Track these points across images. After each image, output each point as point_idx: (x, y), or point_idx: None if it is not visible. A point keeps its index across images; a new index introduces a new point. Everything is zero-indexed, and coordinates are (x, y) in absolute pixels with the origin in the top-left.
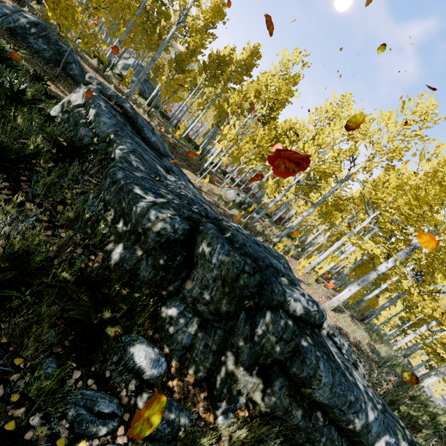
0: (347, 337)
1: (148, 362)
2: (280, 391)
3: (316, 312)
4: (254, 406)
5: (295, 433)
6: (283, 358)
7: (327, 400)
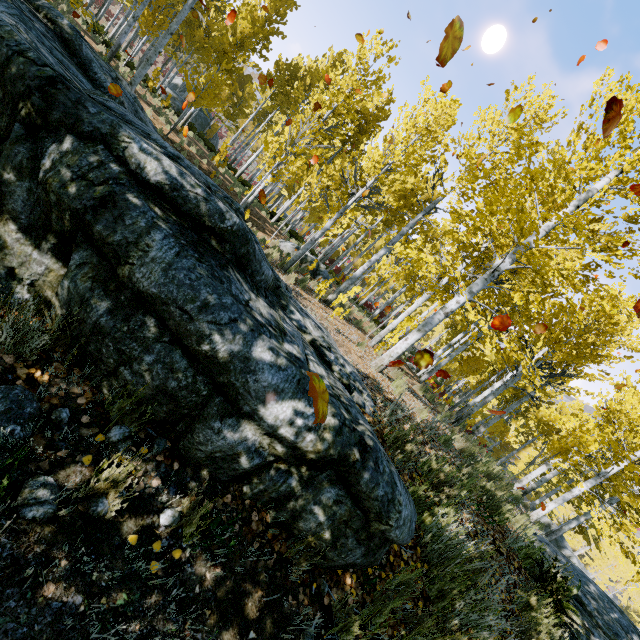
0: (379, 389)
1: None
2: (78, 270)
3: (199, 197)
4: (50, 313)
5: (99, 344)
6: (81, 207)
7: (156, 287)
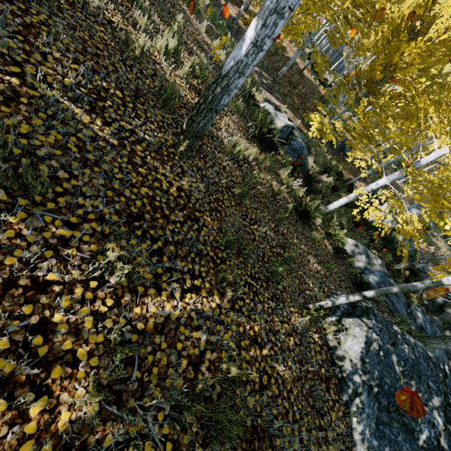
0: None
1: None
2: None
3: None
4: None
5: None
6: None
7: None
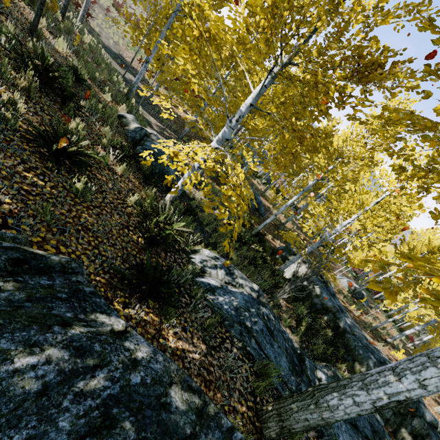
0: None
1: (380, 420)
2: None
3: (435, 422)
4: None
5: None
6: (423, 435)
7: None
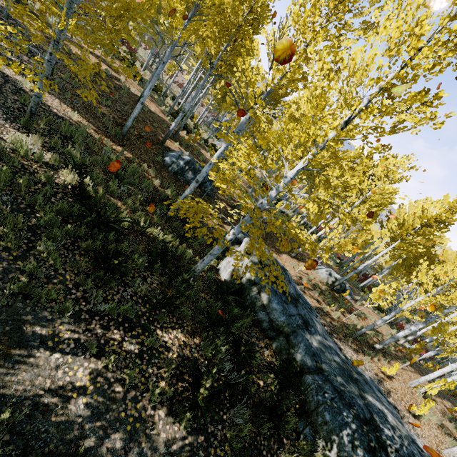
0: None
1: None
2: None
3: None
4: None
5: None
6: None
7: None
